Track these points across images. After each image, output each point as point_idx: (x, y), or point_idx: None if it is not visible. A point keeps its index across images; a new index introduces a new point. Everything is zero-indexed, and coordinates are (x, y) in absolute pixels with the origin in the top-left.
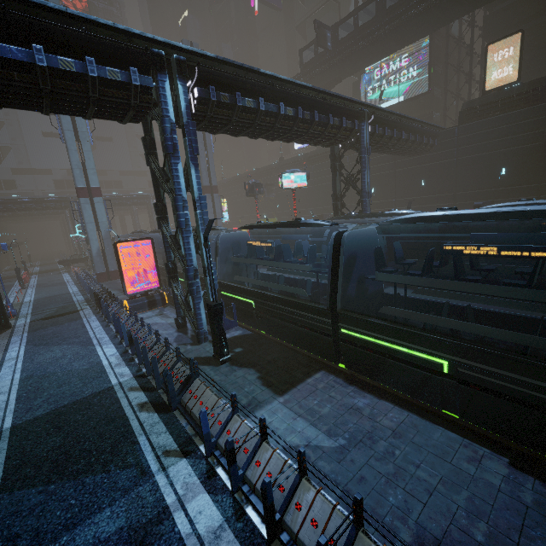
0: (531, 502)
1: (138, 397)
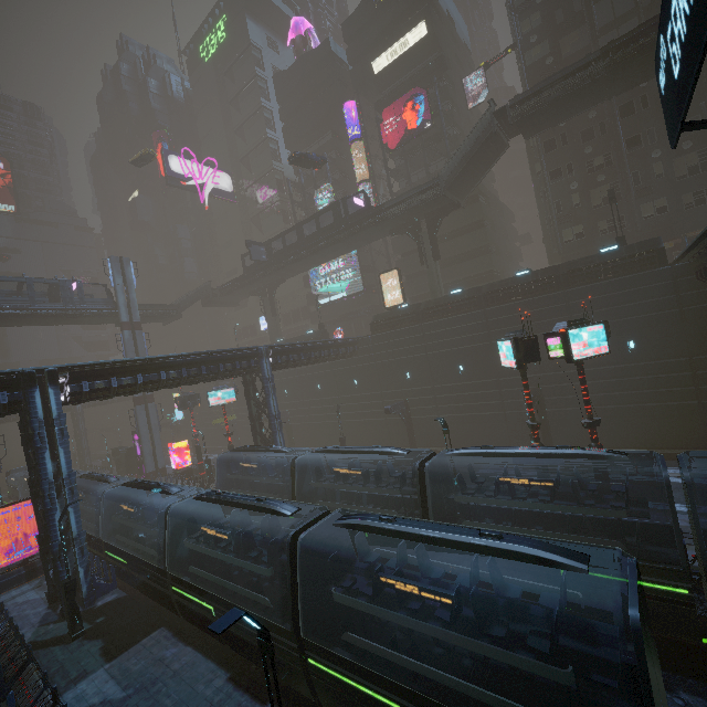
0: (217, 701)
1: None
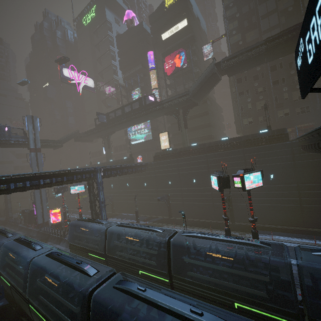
0: None
1: None
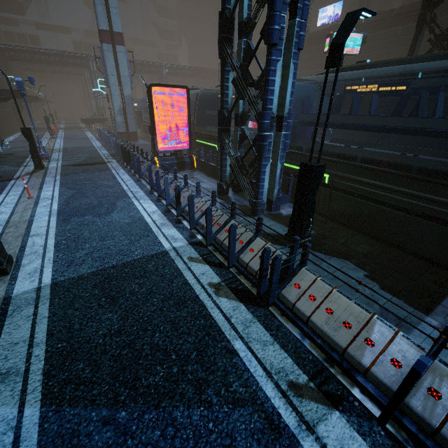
0: None
1: (205, 273)
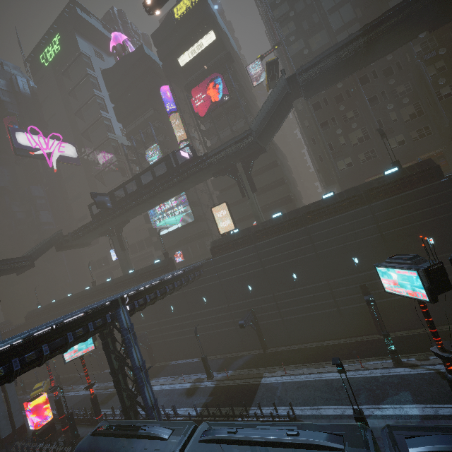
0: None
1: None
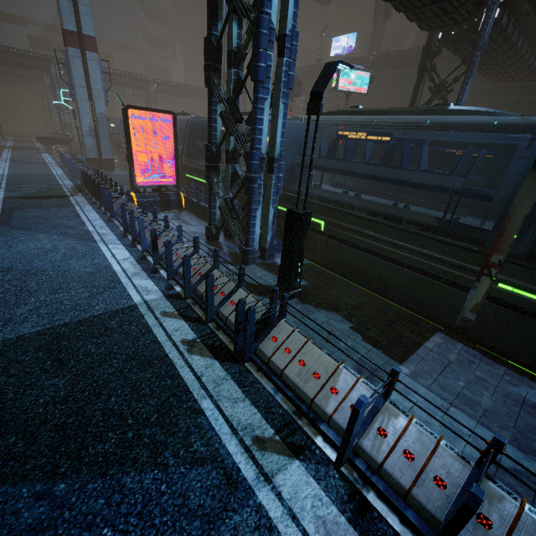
0: None
1: (180, 329)
